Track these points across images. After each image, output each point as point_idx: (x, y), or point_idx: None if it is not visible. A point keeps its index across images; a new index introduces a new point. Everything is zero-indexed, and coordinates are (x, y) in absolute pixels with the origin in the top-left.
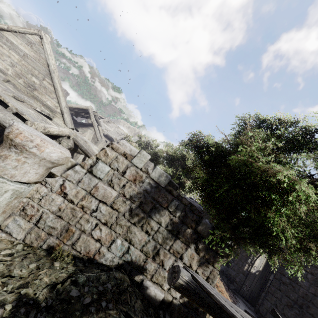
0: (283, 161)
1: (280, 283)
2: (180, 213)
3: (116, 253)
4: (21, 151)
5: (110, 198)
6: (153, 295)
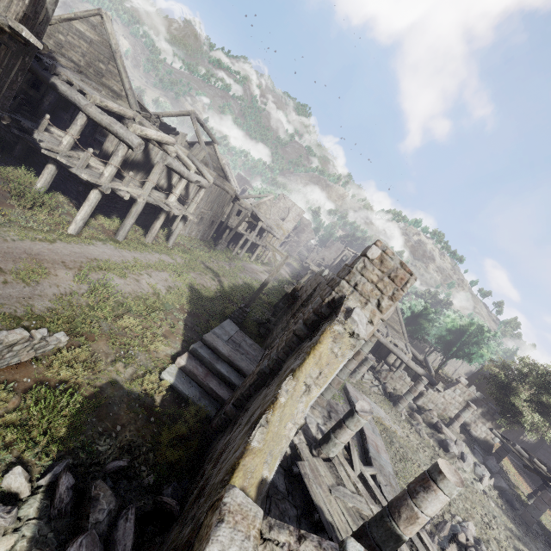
0: (536, 400)
1: (545, 452)
2: (486, 409)
3: None
4: (473, 409)
5: (459, 401)
6: (473, 434)
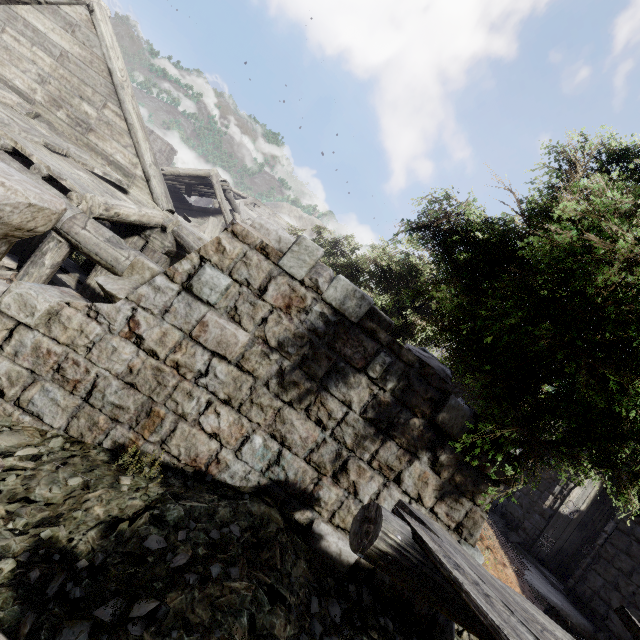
0: None
1: (631, 541)
2: (396, 383)
3: (252, 464)
4: None
5: (233, 347)
6: (334, 553)
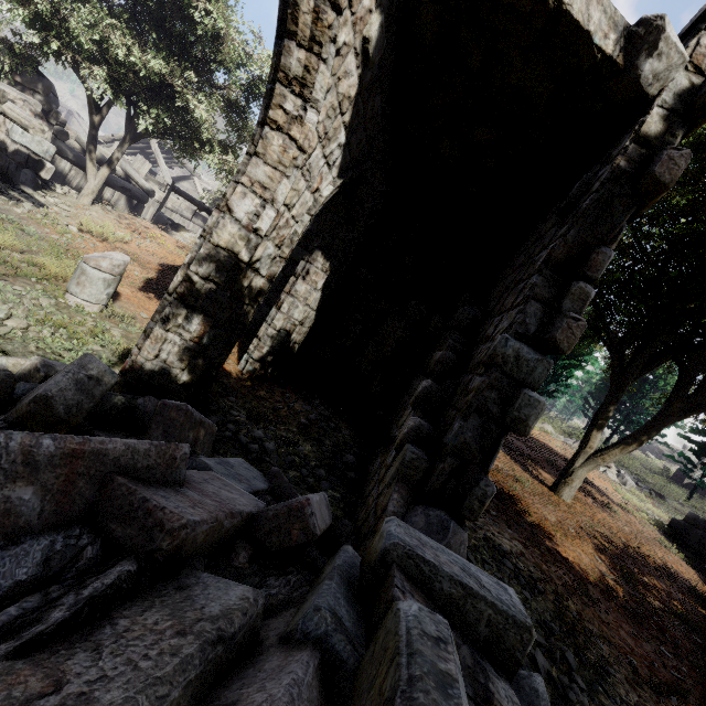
0: None
1: None
2: None
3: None
4: None
5: None
6: None
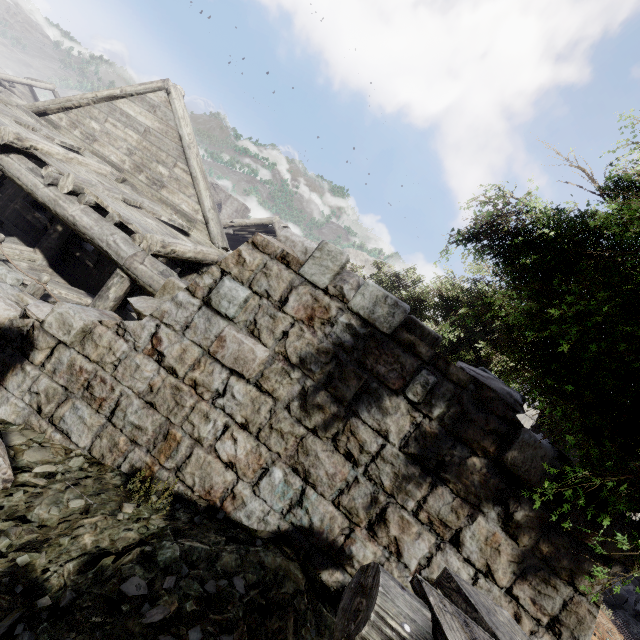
0: None
1: None
2: (444, 410)
3: (271, 502)
4: None
5: (250, 364)
6: None
